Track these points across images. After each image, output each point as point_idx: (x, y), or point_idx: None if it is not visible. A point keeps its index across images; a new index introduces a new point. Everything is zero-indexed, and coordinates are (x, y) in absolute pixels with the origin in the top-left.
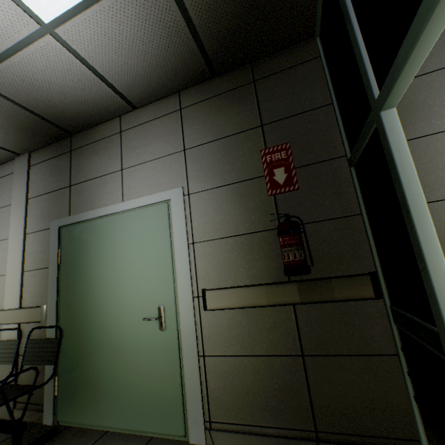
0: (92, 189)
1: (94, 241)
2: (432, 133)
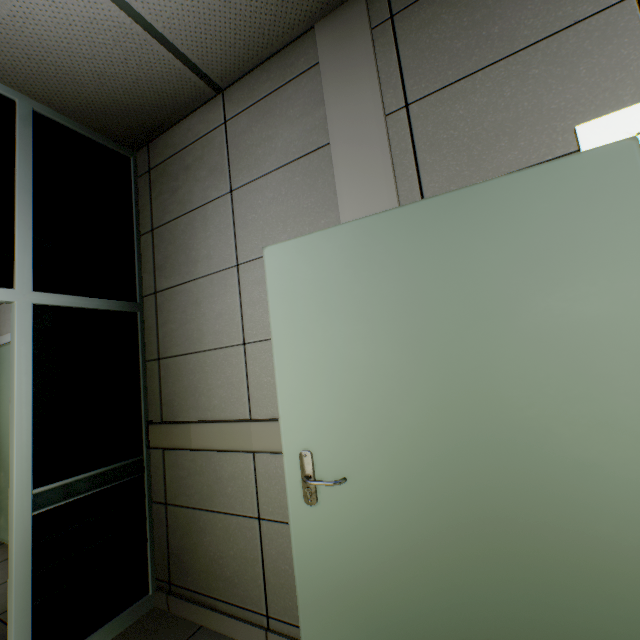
0: (2, 314)
1: (1, 368)
2: (189, 280)
